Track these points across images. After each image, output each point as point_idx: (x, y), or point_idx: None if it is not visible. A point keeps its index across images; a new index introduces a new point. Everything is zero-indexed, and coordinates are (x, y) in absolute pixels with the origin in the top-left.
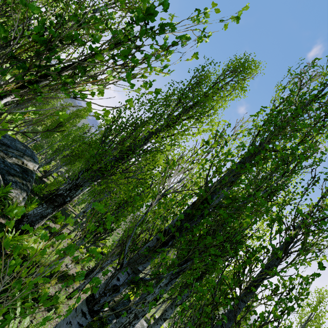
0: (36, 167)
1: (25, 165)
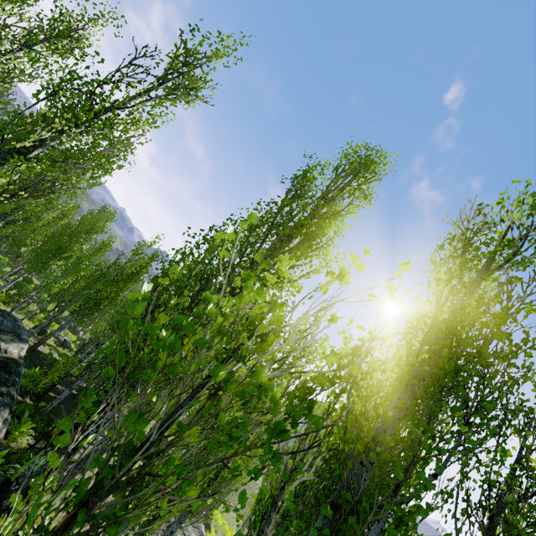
0: (24, 351)
1: (3, 353)
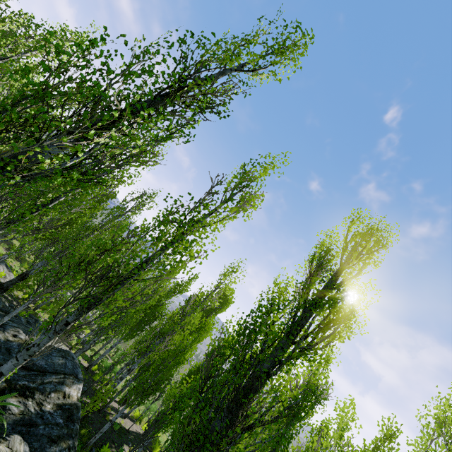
0: (80, 391)
1: (67, 398)
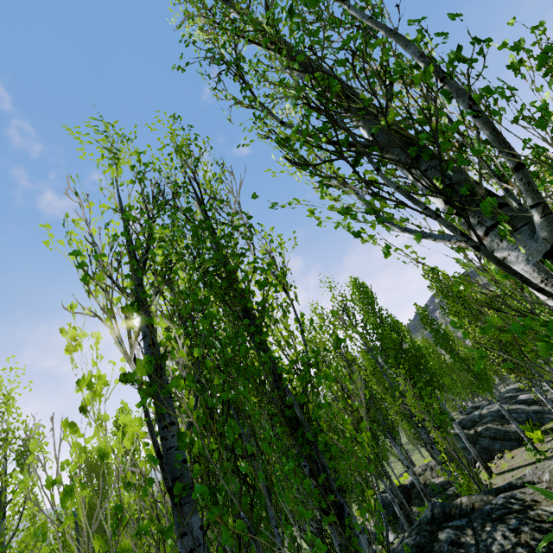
0: None
1: None
